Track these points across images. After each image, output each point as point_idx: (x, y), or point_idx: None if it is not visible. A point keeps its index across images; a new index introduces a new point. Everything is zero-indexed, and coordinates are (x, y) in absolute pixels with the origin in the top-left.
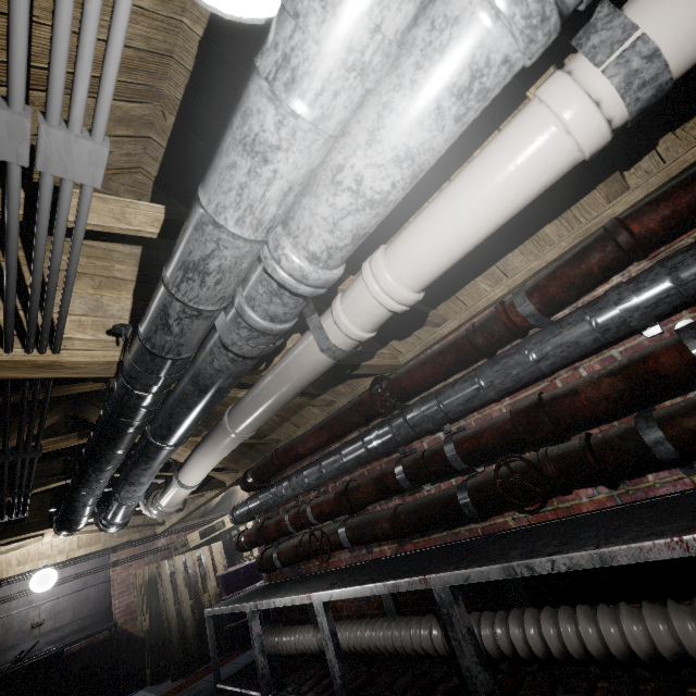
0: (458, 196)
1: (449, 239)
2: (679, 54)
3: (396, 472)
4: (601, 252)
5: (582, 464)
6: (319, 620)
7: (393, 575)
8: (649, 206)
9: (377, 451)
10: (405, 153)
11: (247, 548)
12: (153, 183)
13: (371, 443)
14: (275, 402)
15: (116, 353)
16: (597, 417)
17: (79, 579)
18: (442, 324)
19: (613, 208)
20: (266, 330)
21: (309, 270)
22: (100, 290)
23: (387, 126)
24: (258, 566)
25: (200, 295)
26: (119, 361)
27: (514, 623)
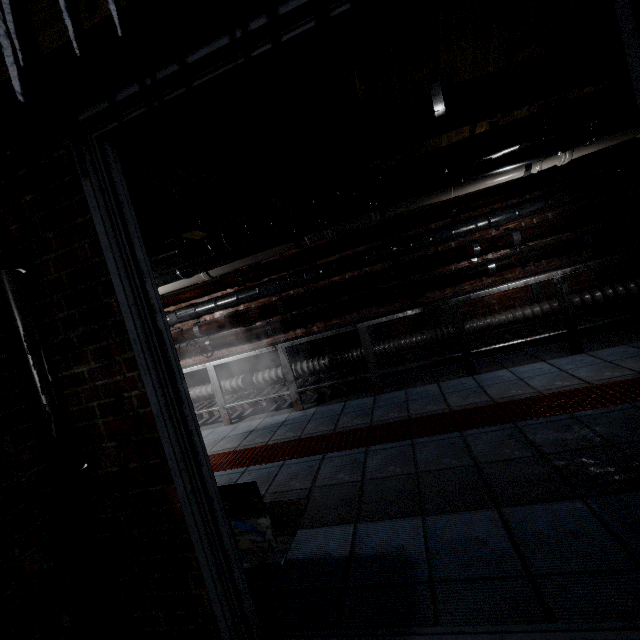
0: None
1: None
2: None
3: None
4: None
5: None
6: None
7: None
8: (169, 297)
9: None
10: None
11: None
12: None
13: None
14: None
15: None
16: None
17: None
18: None
19: None
20: None
21: None
22: None
23: None
24: None
25: None
26: None
27: None
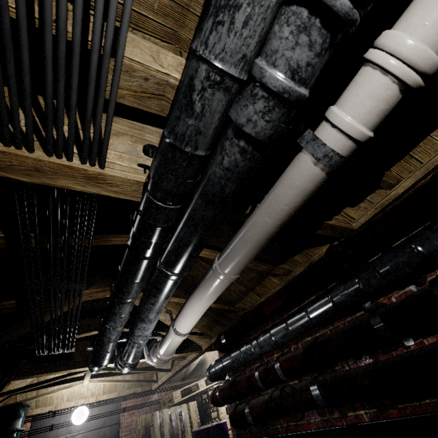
0: None
1: None
2: None
3: (372, 322)
4: None
5: None
6: None
7: None
8: None
9: (345, 305)
10: None
11: (221, 402)
12: (171, 105)
13: (337, 297)
14: (262, 235)
15: (143, 177)
16: None
17: (101, 418)
18: (394, 185)
19: None
20: (285, 91)
21: None
22: (135, 144)
23: None
24: (231, 420)
25: (226, 46)
26: (144, 182)
27: None
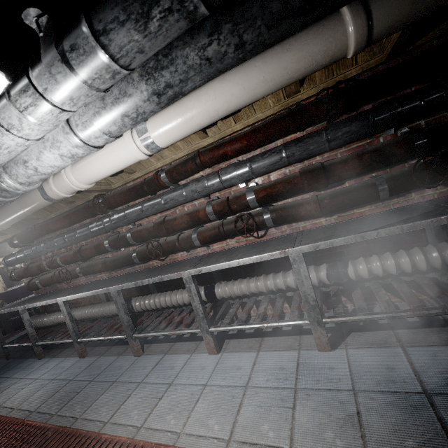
0: (99, 158)
1: (98, 172)
2: (161, 144)
3: (105, 243)
4: (191, 164)
5: (175, 245)
6: (61, 309)
7: (97, 288)
8: (207, 151)
9: (97, 233)
10: (54, 166)
11: (18, 279)
12: None
13: (93, 228)
14: (21, 215)
15: None
16: (181, 229)
17: None
18: (133, 173)
19: (203, 142)
20: (2, 201)
21: (20, 187)
22: None
23: (44, 158)
24: (26, 288)
25: None
26: None
27: (148, 299)
